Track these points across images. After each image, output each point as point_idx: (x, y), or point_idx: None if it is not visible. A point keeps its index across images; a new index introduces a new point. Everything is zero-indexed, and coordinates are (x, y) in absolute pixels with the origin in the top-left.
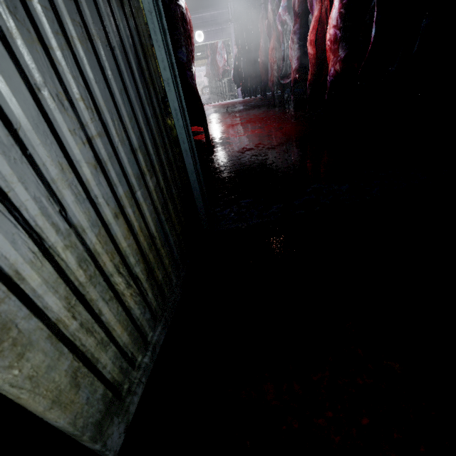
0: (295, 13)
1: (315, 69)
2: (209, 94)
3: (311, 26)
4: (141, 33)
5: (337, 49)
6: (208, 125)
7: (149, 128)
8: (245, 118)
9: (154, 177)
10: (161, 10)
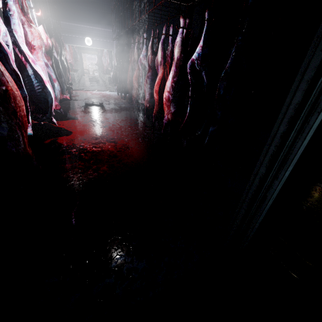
0: (149, 65)
1: (158, 108)
2: (98, 77)
3: (157, 81)
4: None
5: (169, 105)
6: (77, 123)
7: None
8: (109, 123)
9: None
10: None
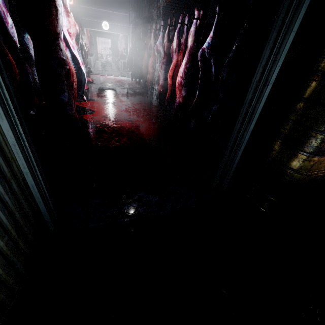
0: (164, 52)
1: (171, 92)
2: (111, 62)
3: (171, 67)
4: (7, 152)
5: (181, 89)
6: (98, 104)
7: (6, 208)
8: (125, 105)
9: (6, 236)
10: (24, 139)
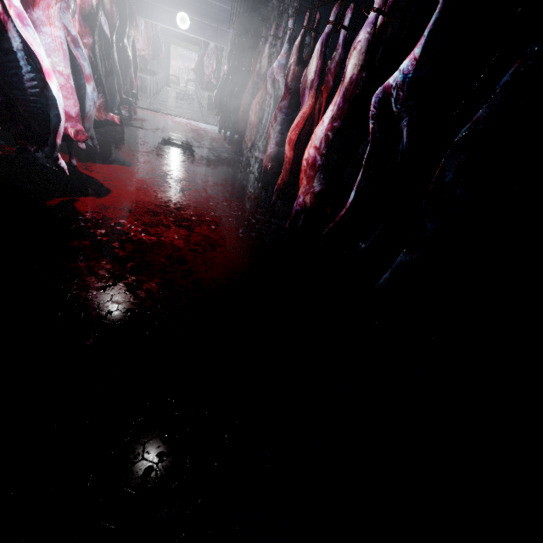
0: (286, 86)
1: (288, 177)
2: (193, 93)
3: (296, 121)
4: None
5: (313, 177)
6: (127, 174)
7: None
8: (189, 185)
9: None
10: None
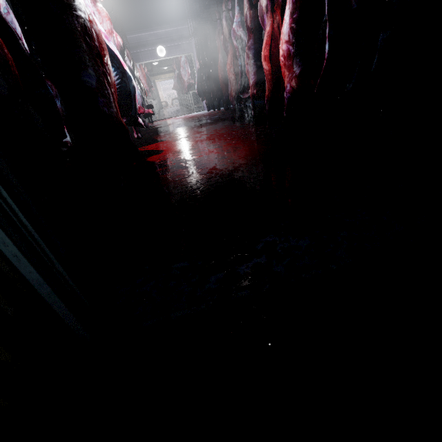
0: (248, 29)
1: (272, 85)
2: (179, 105)
3: (264, 41)
4: None
5: (291, 65)
6: (167, 143)
7: None
8: (206, 134)
9: None
10: None
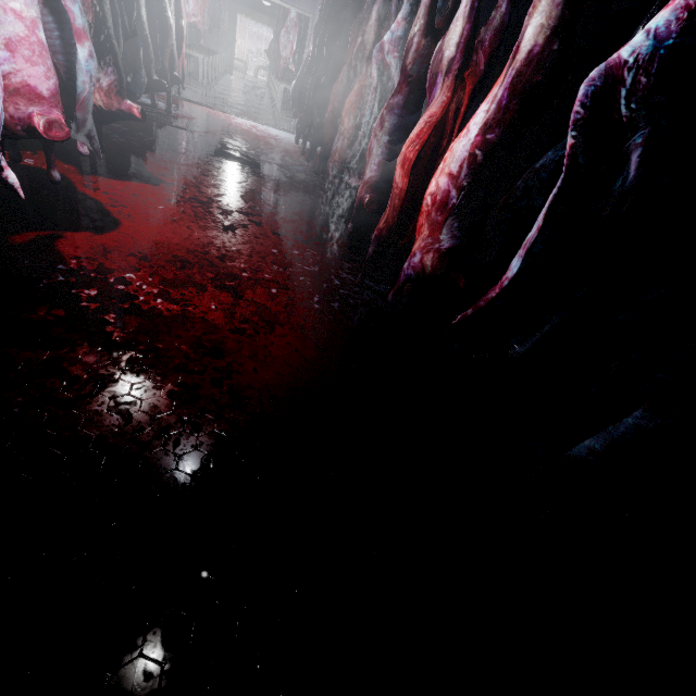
0: (403, 71)
1: (396, 219)
2: (264, 86)
3: (417, 129)
4: None
5: (440, 224)
6: (150, 198)
7: None
8: (244, 220)
9: None
10: None
